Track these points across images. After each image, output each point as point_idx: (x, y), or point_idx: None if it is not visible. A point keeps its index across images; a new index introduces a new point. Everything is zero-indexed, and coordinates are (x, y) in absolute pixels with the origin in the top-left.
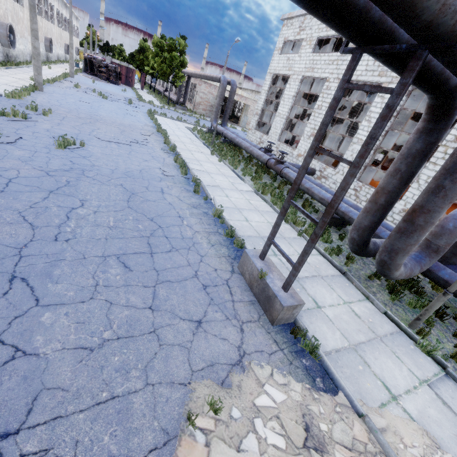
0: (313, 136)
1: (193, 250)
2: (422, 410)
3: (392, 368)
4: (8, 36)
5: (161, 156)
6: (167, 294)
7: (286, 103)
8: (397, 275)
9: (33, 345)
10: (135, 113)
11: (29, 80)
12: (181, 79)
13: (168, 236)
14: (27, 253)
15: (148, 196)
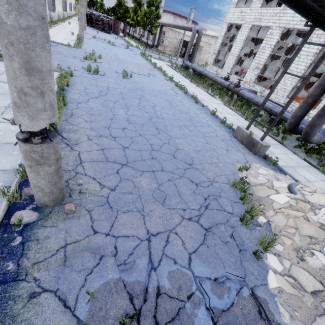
0: (257, 68)
1: (210, 127)
2: (321, 186)
3: (308, 175)
4: (53, 3)
5: (167, 83)
6: (210, 140)
7: (238, 45)
8: (313, 139)
9: (180, 147)
10: (134, 55)
11: (71, 34)
12: (156, 28)
13: (197, 121)
14: (153, 121)
15: (177, 103)
